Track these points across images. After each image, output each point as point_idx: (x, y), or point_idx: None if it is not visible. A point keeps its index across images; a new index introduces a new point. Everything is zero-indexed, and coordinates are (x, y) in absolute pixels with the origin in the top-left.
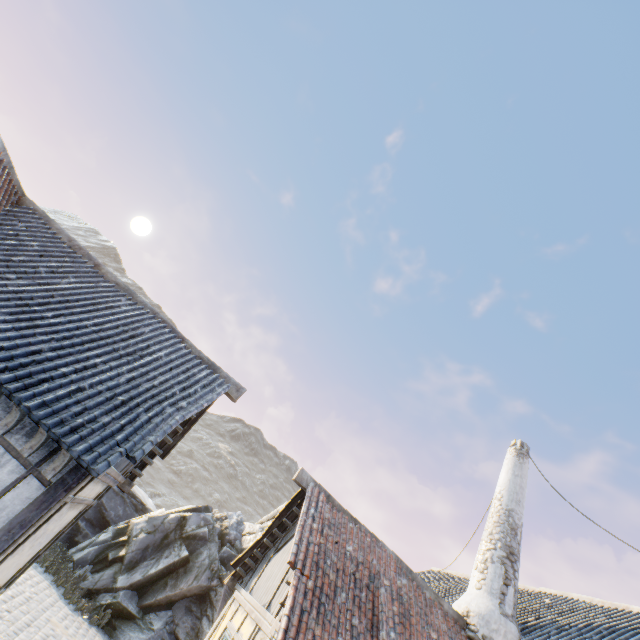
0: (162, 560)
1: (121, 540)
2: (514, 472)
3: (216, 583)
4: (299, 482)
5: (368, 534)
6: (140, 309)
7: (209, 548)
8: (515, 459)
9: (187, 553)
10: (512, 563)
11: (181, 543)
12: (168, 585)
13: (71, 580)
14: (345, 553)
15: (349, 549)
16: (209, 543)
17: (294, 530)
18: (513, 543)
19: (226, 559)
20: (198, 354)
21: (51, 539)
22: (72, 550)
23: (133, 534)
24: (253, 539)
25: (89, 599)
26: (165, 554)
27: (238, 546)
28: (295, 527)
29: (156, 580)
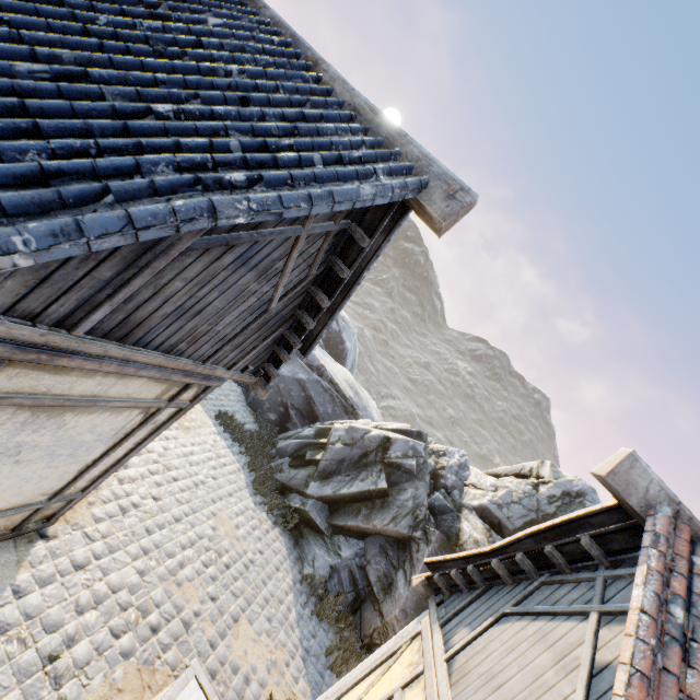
0: (356, 482)
1: (320, 442)
2: None
3: (419, 536)
4: (617, 490)
5: None
6: None
7: (415, 487)
8: None
9: (385, 485)
10: None
11: (381, 469)
12: (360, 513)
13: (264, 469)
14: None
15: None
16: (416, 480)
17: (577, 594)
18: None
19: (437, 509)
20: (348, 99)
21: (111, 446)
22: (280, 435)
23: (330, 440)
24: (478, 497)
25: (283, 493)
26: (361, 476)
27: (456, 498)
28: (580, 586)
29: (349, 501)
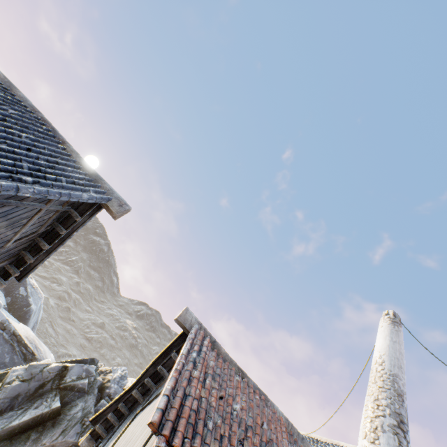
0: (30, 411)
1: None
2: (392, 338)
3: None
4: (181, 322)
5: (256, 391)
6: (16, 100)
7: (85, 400)
8: (391, 327)
9: (59, 404)
10: (404, 433)
11: (56, 393)
12: (30, 439)
13: None
14: (231, 413)
15: (236, 408)
16: (87, 395)
17: None
18: (402, 411)
19: None
20: (79, 160)
21: None
22: None
23: (6, 381)
24: None
25: None
26: (35, 404)
27: None
28: None
29: (18, 433)
